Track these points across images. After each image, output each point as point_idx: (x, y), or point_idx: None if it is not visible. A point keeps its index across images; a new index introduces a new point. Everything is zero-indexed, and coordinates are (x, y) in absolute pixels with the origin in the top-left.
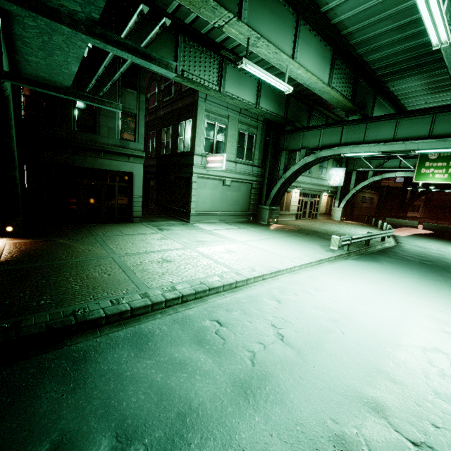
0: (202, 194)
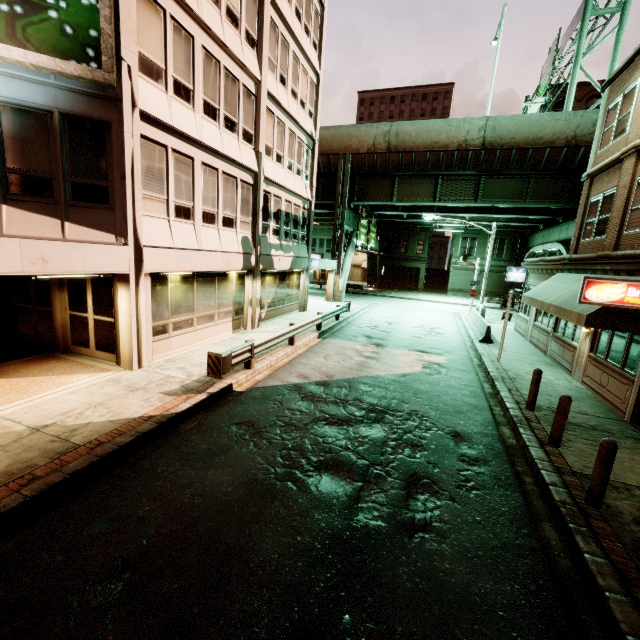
0: (457, 279)
